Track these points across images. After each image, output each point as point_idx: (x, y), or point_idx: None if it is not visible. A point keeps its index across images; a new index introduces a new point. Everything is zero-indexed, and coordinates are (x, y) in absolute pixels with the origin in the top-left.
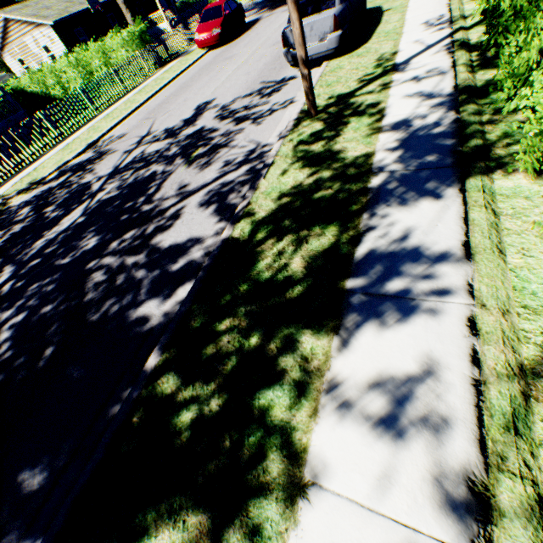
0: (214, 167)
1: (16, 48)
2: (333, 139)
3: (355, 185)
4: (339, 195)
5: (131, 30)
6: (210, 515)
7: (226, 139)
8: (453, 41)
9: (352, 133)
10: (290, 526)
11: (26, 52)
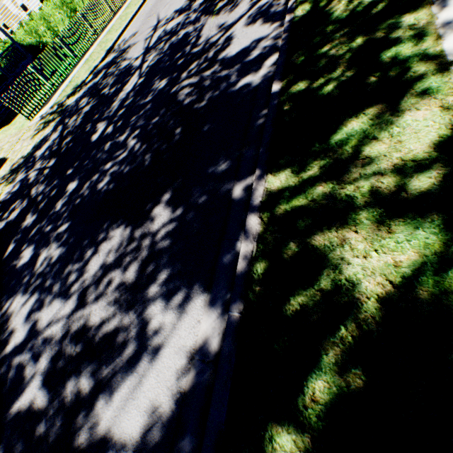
0: (242, 5)
1: None
2: None
3: None
4: None
5: None
6: (383, 103)
7: None
8: None
9: None
10: (451, 78)
11: (7, 15)
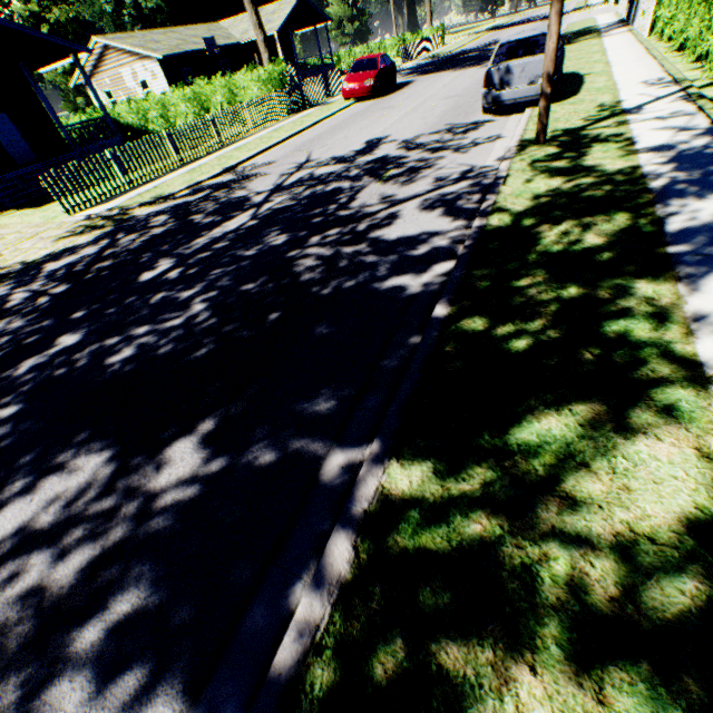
0: (421, 183)
1: (107, 79)
2: (579, 158)
3: (630, 187)
4: (615, 194)
5: (268, 69)
6: (602, 403)
7: (425, 164)
8: (688, 95)
9: (601, 154)
10: (711, 403)
11: (119, 84)
